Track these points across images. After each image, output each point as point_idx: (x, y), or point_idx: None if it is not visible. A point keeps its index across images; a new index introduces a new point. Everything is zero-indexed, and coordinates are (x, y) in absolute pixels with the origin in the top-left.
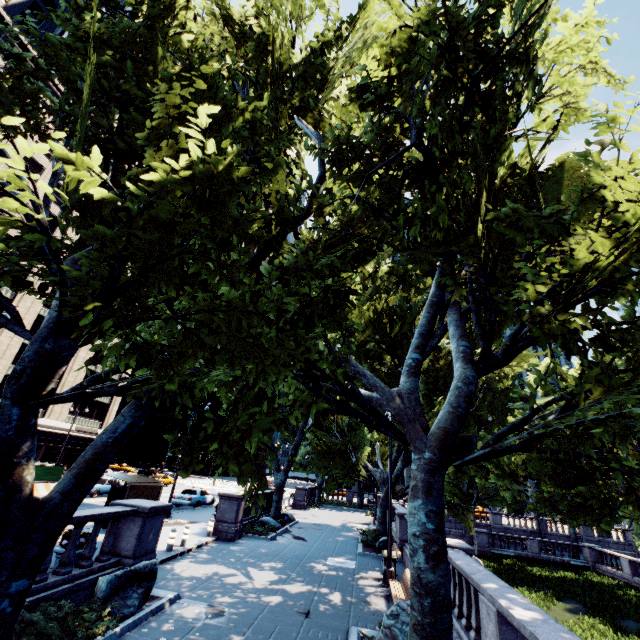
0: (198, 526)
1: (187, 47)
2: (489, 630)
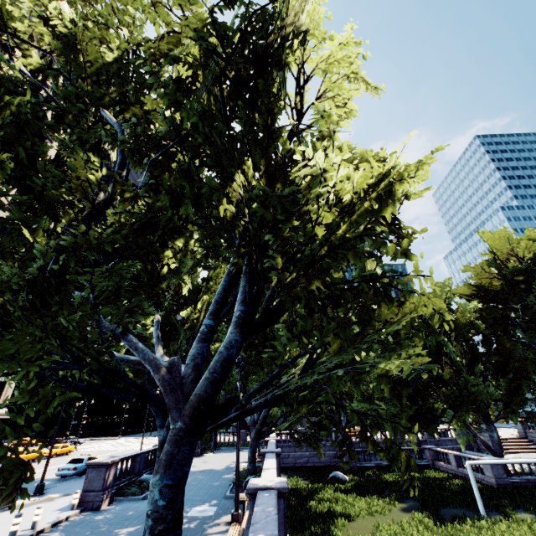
0: (69, 499)
1: None
2: None
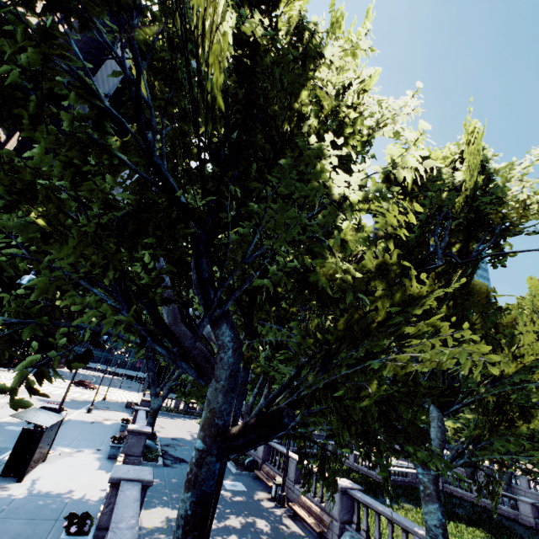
0: (90, 456)
1: (341, 119)
2: None
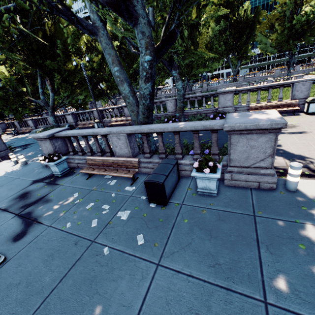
0: None
1: None
2: (171, 105)
